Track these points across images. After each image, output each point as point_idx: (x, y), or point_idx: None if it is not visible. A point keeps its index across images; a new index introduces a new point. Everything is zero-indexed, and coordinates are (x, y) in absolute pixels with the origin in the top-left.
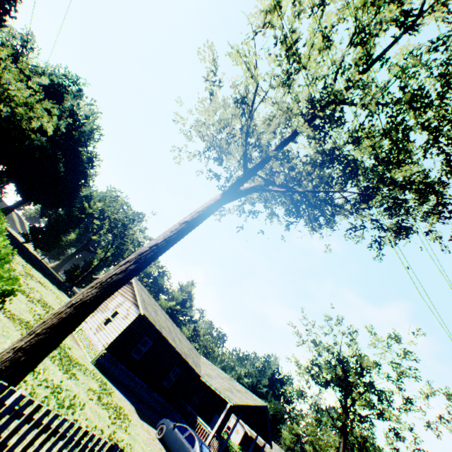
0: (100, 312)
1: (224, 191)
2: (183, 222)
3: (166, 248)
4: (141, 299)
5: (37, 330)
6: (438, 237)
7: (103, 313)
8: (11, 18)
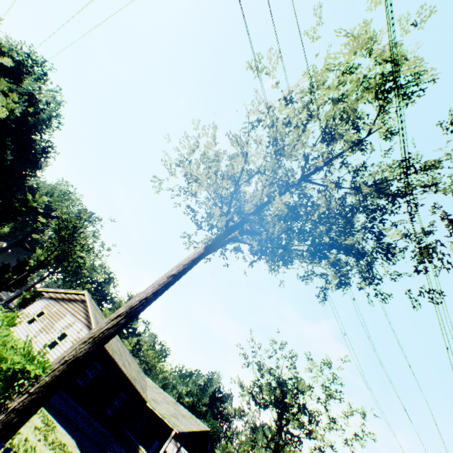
0: (44, 332)
1: (207, 245)
2: (170, 275)
3: (154, 300)
4: (96, 322)
5: (30, 389)
6: (367, 293)
7: (48, 334)
8: None
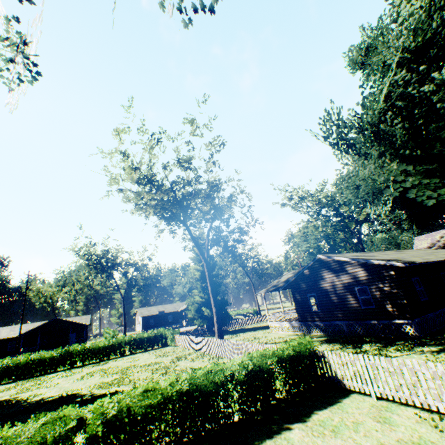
0: None
1: None
2: None
3: None
4: None
5: None
6: None
7: None
8: None
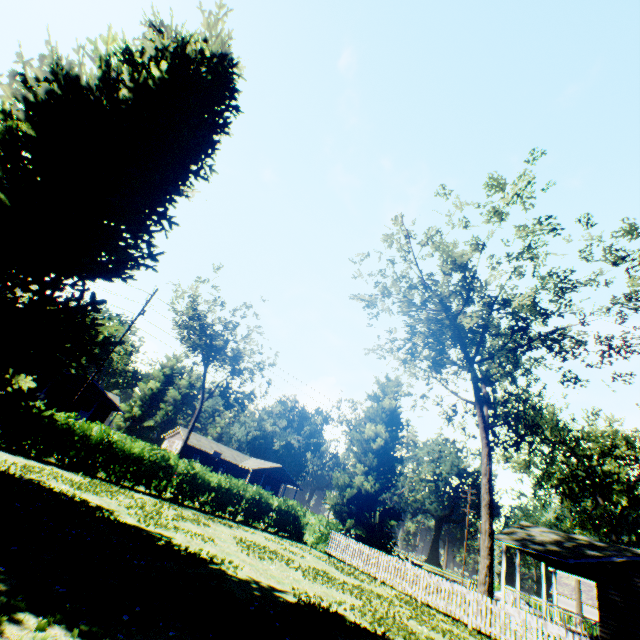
0: None
1: None
2: None
3: None
4: None
5: None
6: None
7: None
8: None
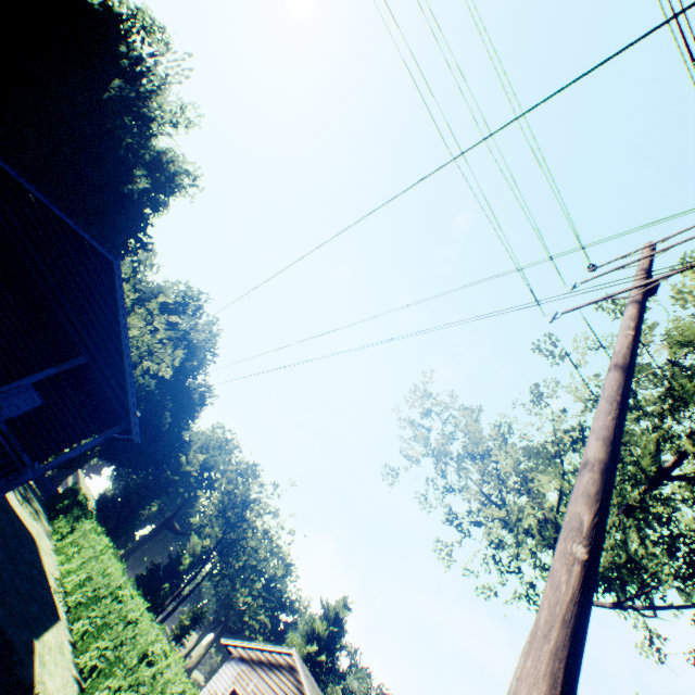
0: None
1: None
2: None
3: None
4: None
5: None
6: None
7: None
8: (146, 251)
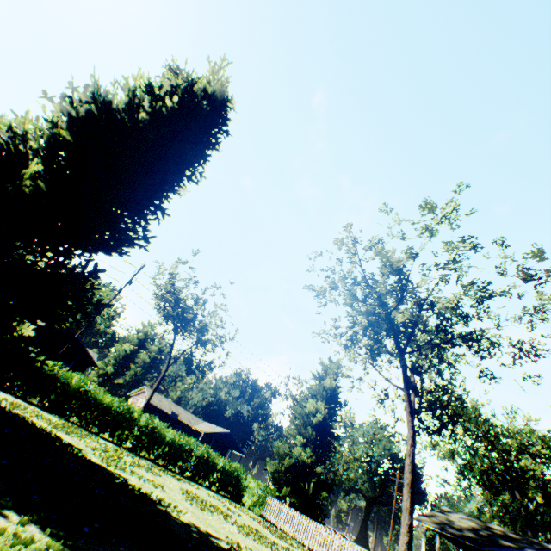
0: None
1: None
2: None
3: None
4: None
5: None
6: None
7: None
8: None
